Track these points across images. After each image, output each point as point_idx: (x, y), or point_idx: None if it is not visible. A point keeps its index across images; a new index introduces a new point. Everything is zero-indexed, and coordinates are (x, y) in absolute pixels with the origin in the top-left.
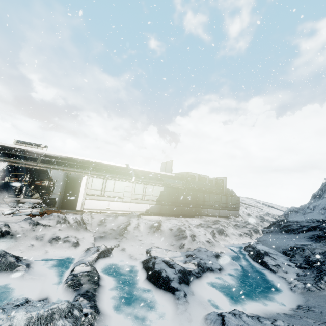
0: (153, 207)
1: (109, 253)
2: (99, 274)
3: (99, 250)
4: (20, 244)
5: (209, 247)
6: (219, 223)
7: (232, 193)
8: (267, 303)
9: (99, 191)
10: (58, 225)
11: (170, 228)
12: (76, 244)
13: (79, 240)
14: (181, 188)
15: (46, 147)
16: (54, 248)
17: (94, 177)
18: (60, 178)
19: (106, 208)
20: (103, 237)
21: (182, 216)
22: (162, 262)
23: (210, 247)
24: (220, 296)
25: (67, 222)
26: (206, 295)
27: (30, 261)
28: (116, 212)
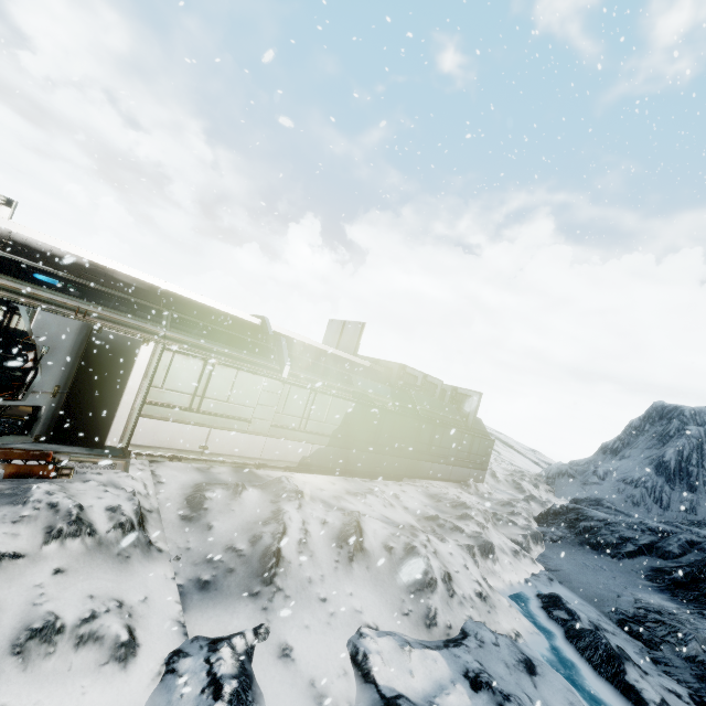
0: (321, 451)
1: (249, 685)
2: None
3: (223, 695)
4: None
5: (487, 617)
6: (469, 513)
7: (481, 429)
8: None
9: (185, 397)
10: (50, 549)
11: (386, 545)
12: (127, 650)
13: (133, 616)
14: (392, 410)
15: (11, 205)
16: (34, 686)
17: (178, 351)
18: (65, 342)
19: (200, 446)
20: (210, 584)
21: (378, 477)
22: None
23: (489, 615)
24: None
25: (87, 531)
26: None
27: None
28: (226, 459)
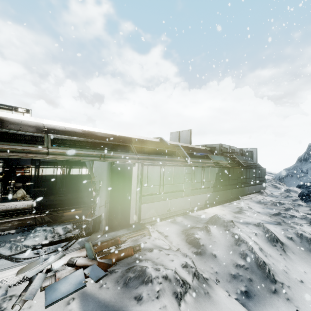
0: (211, 195)
1: None
2: None
3: None
4: None
5: None
6: (286, 206)
7: (258, 165)
8: None
9: (156, 187)
10: (183, 308)
11: (288, 237)
12: None
13: None
14: (231, 167)
15: (29, 112)
16: None
17: (149, 164)
18: (104, 175)
19: (167, 210)
20: (248, 292)
21: (232, 200)
22: None
23: None
24: None
25: (188, 286)
26: None
27: None
28: (178, 212)
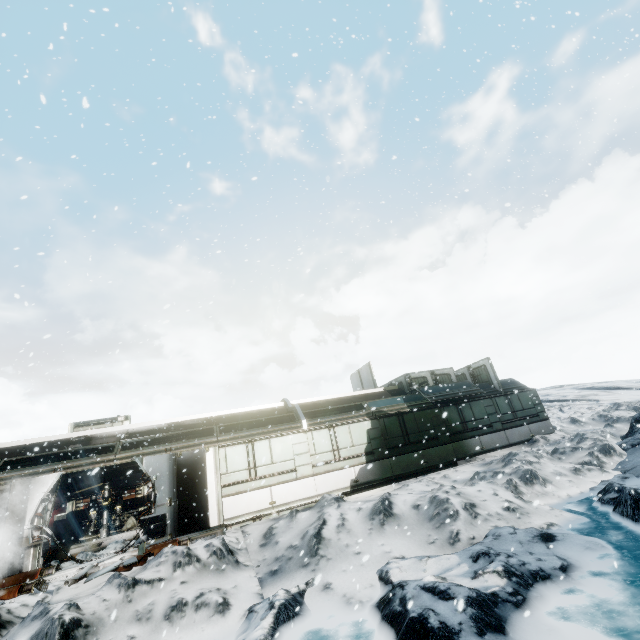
0: (363, 469)
1: (299, 606)
2: None
3: (274, 606)
4: None
5: (516, 522)
6: (517, 458)
7: (514, 386)
8: None
9: (244, 472)
10: (178, 574)
11: (414, 505)
12: (223, 607)
13: (227, 594)
14: (406, 411)
15: (128, 418)
16: (178, 632)
17: (227, 445)
18: (164, 469)
19: (269, 503)
20: (277, 570)
21: (431, 471)
22: (420, 590)
23: (519, 520)
24: None
25: (195, 559)
26: None
27: None
28: (292, 505)
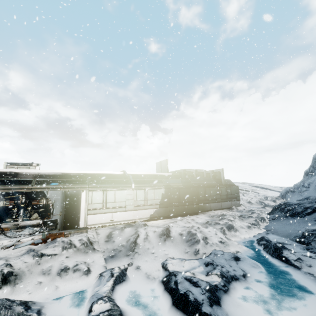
0: (157, 210)
1: (124, 276)
2: (120, 309)
3: (114, 276)
4: (26, 284)
5: (223, 248)
6: (225, 217)
7: (230, 183)
8: (306, 311)
9: (100, 204)
10: (64, 252)
11: (180, 233)
12: (87, 272)
13: (89, 265)
14: (181, 187)
15: (39, 165)
16: (64, 281)
17: (93, 190)
18: (59, 198)
19: (110, 220)
20: (114, 255)
21: (186, 215)
22: (184, 279)
23: (225, 247)
24: (256, 312)
25: (73, 246)
26: (241, 314)
27: (41, 304)
28: (121, 222)
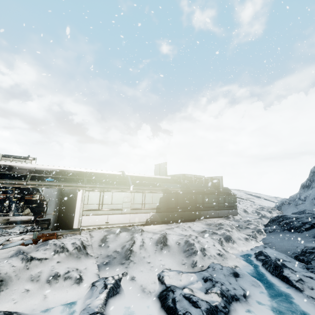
0: (154, 215)
1: (118, 287)
2: None
3: (107, 287)
4: (12, 292)
5: (221, 262)
6: (223, 227)
7: (228, 191)
8: None
9: (96, 205)
10: (55, 256)
11: (177, 242)
12: (79, 280)
13: (81, 272)
14: (180, 192)
15: (35, 159)
16: (53, 290)
17: (90, 190)
18: (54, 196)
19: (105, 222)
20: (108, 263)
21: (183, 221)
22: (182, 297)
23: (223, 261)
24: None
25: (66, 250)
26: None
27: None
28: (116, 225)
